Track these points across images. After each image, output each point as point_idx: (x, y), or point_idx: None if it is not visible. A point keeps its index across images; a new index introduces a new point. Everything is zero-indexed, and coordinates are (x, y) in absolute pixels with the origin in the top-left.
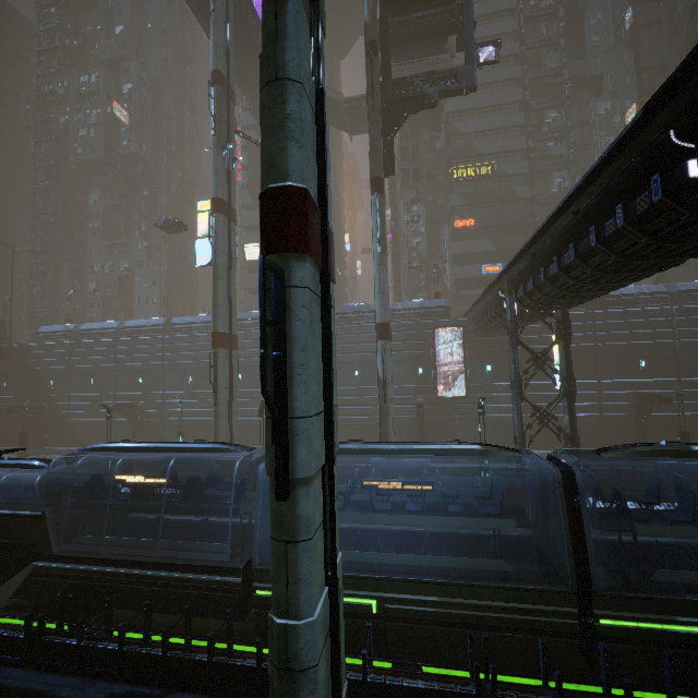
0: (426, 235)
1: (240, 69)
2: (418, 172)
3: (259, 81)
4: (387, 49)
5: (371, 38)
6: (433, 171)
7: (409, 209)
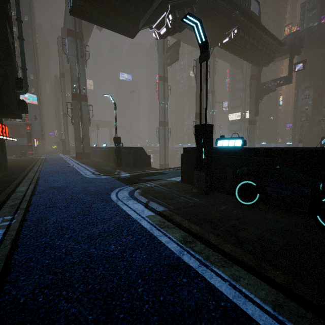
0: (314, 103)
1: (224, 59)
2: (311, 72)
3: (232, 59)
4: (259, 72)
5: (251, 74)
6: (323, 68)
7: (303, 92)
